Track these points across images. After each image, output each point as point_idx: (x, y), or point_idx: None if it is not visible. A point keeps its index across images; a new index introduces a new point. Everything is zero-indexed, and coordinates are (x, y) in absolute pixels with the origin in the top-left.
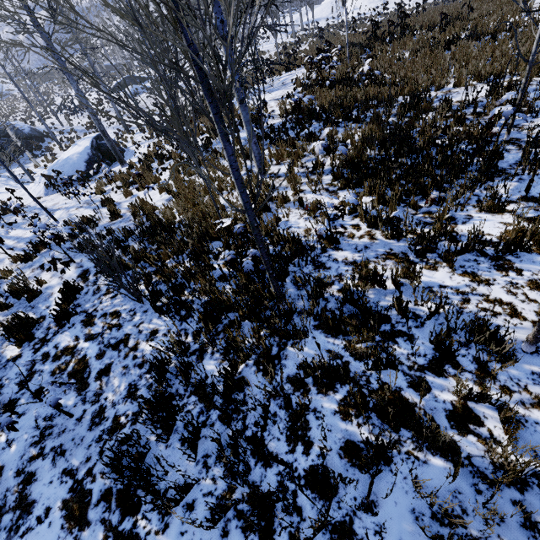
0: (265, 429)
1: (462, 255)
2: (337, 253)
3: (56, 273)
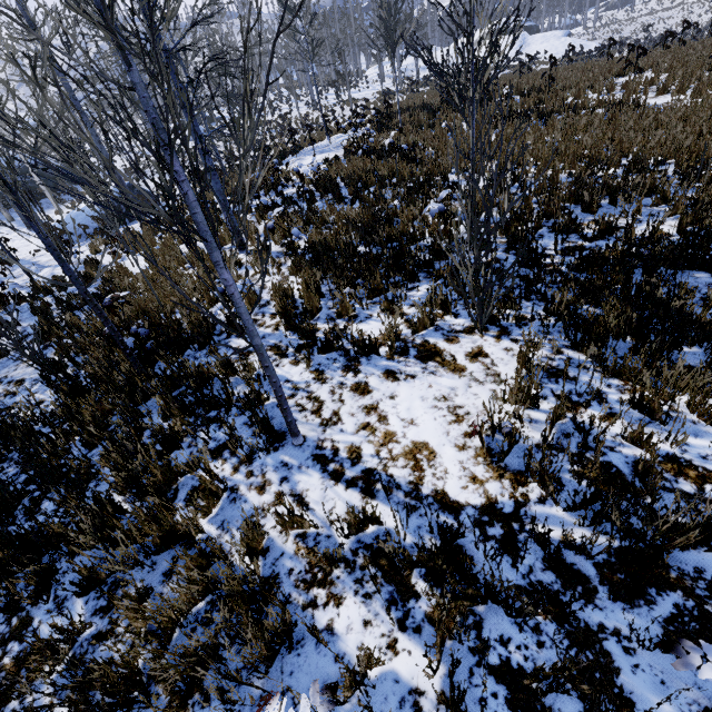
0: (50, 491)
1: (330, 353)
2: (236, 340)
3: None
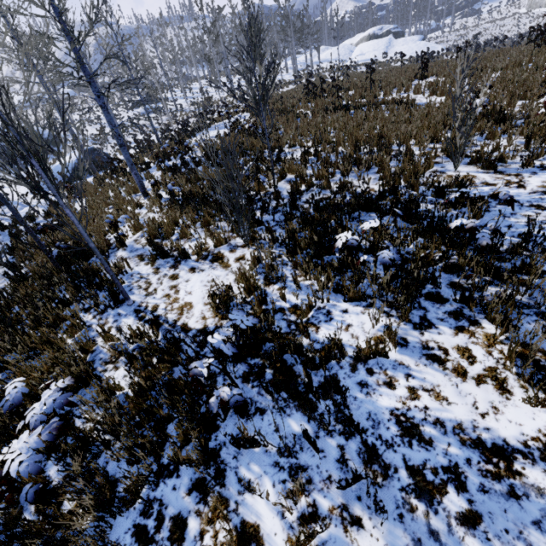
0: None
1: (168, 258)
2: (121, 252)
3: None
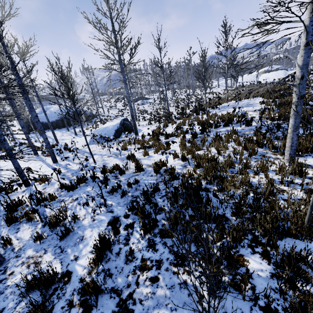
0: None
1: None
2: None
3: (89, 211)
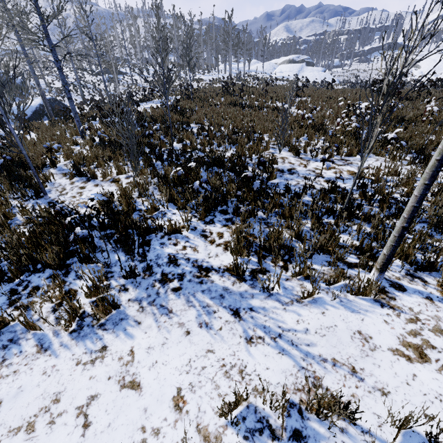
0: None
1: (83, 177)
2: (52, 170)
3: None
